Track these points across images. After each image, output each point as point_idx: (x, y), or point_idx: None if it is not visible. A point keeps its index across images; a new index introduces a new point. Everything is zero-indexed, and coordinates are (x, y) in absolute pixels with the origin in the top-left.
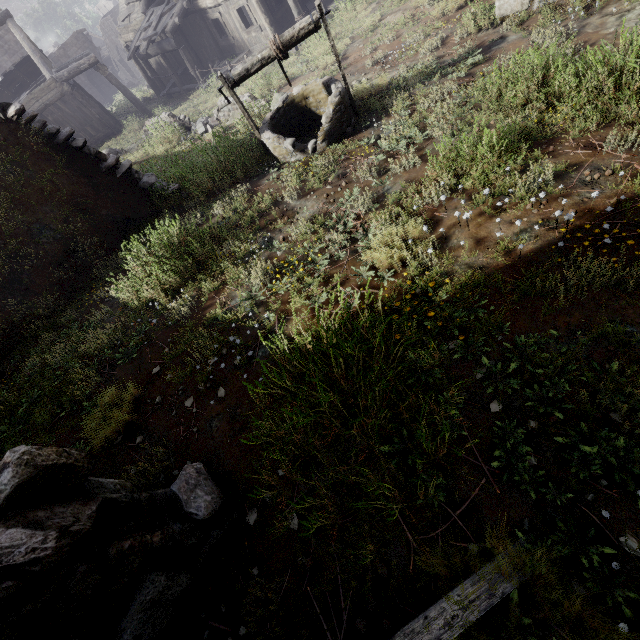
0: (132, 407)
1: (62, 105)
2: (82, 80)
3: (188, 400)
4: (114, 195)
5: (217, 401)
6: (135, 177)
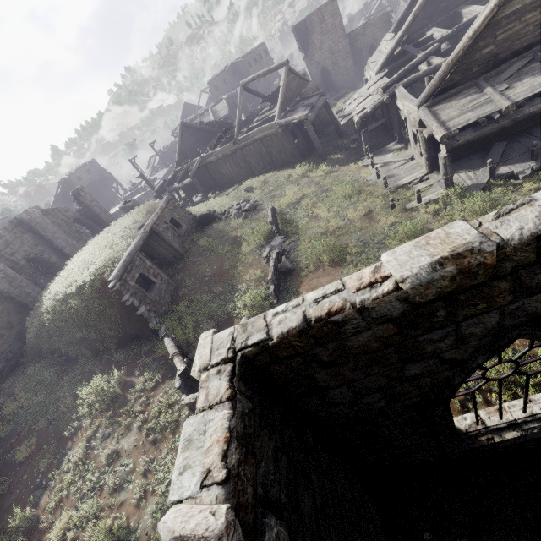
0: (29, 454)
1: (274, 138)
2: (363, 55)
3: (26, 476)
4: (136, 324)
5: (22, 489)
6: (148, 320)
